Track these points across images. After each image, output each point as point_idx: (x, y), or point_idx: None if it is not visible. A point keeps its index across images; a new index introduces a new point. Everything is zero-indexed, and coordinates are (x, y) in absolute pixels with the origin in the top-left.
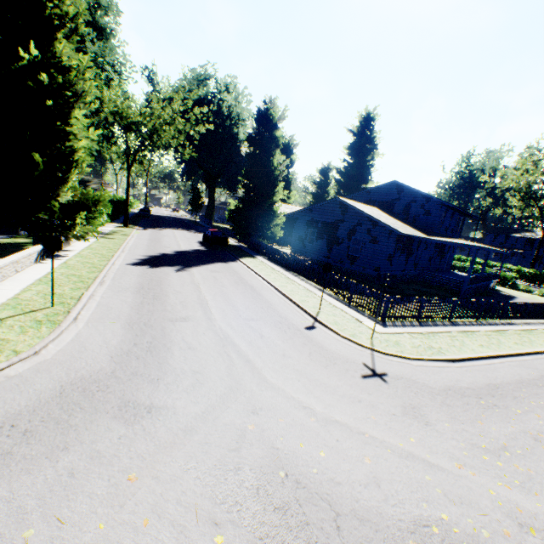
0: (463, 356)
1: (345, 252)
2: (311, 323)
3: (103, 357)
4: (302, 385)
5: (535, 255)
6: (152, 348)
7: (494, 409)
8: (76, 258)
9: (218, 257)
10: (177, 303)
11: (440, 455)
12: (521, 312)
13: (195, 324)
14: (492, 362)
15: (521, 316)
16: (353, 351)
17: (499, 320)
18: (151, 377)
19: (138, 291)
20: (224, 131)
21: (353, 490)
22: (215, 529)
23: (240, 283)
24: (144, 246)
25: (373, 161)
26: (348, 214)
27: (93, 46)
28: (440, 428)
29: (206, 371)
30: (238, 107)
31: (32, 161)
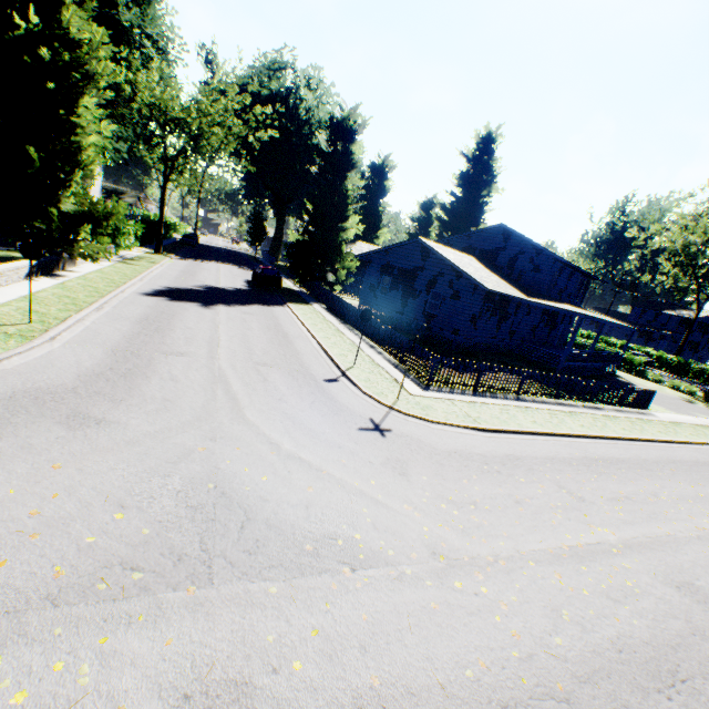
0: (500, 428)
1: (421, 308)
2: (336, 376)
3: (69, 375)
4: (282, 426)
5: (683, 339)
6: (129, 374)
7: (494, 474)
8: (77, 280)
9: (263, 299)
10: (181, 338)
11: (395, 497)
12: (616, 397)
13: (191, 360)
14: (534, 438)
15: (616, 402)
16: (367, 407)
17: (583, 403)
18: (115, 398)
19: (140, 321)
20: (300, 141)
21: (277, 507)
22: (119, 510)
23: (272, 329)
24: (172, 277)
25: (490, 197)
26: (429, 260)
27: (130, 12)
28: (414, 479)
29: (180, 401)
30: (321, 110)
31: (29, 156)
